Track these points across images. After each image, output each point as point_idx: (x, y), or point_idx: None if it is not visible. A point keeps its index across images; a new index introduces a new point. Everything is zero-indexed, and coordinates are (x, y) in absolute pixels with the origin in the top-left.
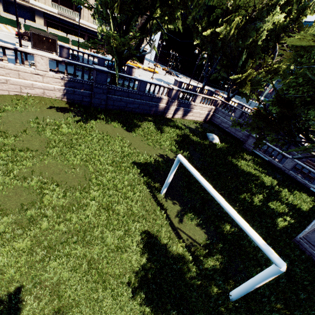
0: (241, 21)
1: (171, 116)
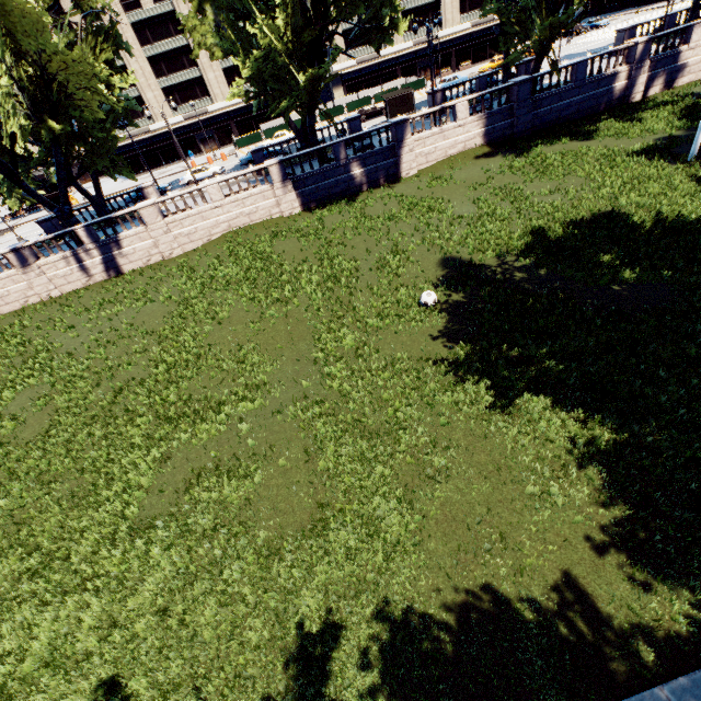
0: None
1: (640, 97)
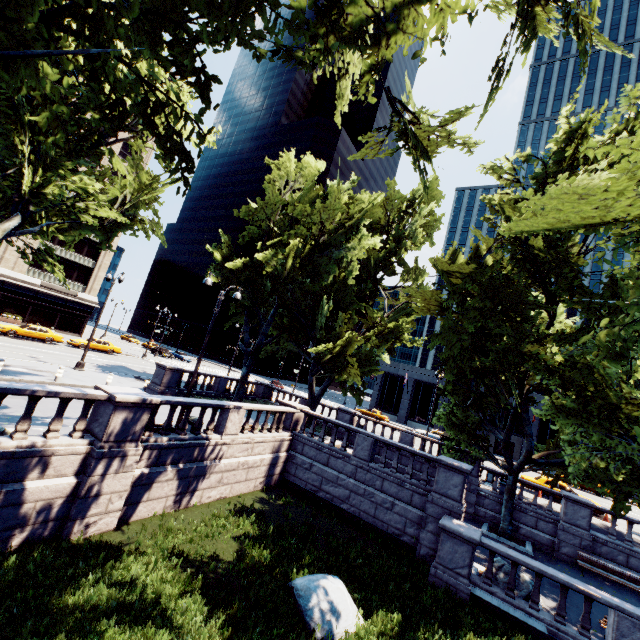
0: (305, 245)
1: (114, 521)
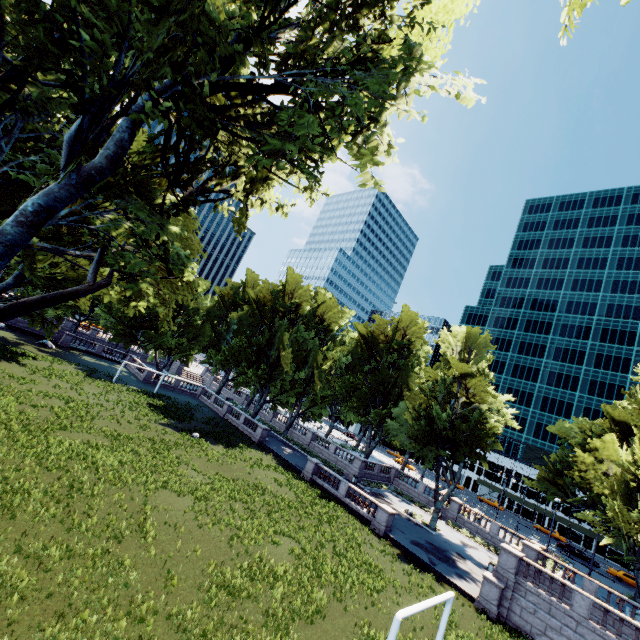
0: None
1: None
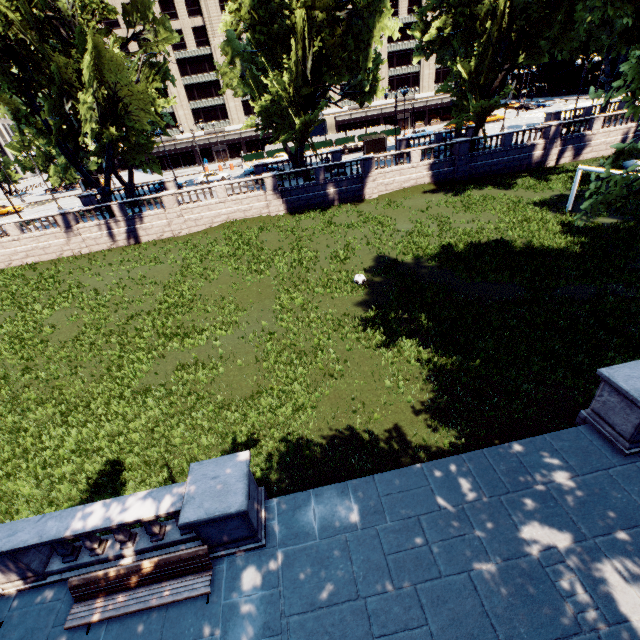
0: None
1: (553, 164)
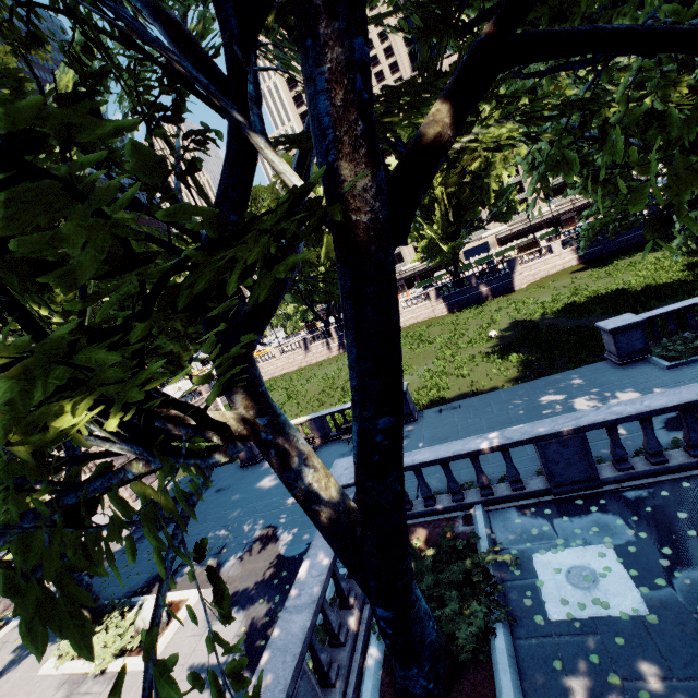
0: None
1: None
